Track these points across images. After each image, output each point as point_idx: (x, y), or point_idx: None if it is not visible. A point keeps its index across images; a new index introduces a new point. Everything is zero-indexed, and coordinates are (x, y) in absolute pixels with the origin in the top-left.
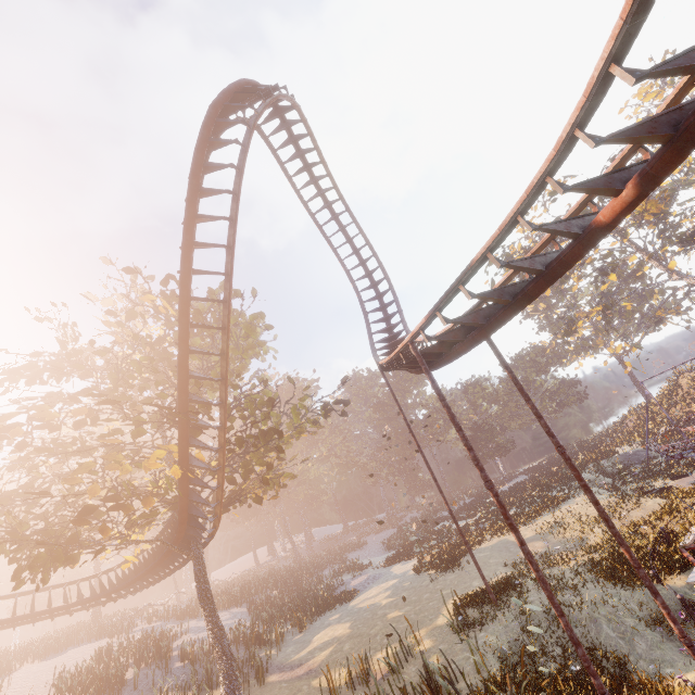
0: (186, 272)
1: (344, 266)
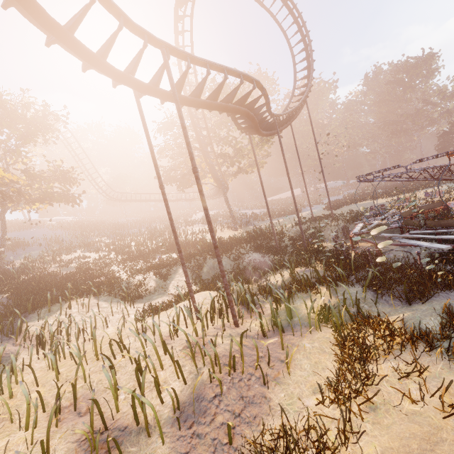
0: None
1: (286, 37)
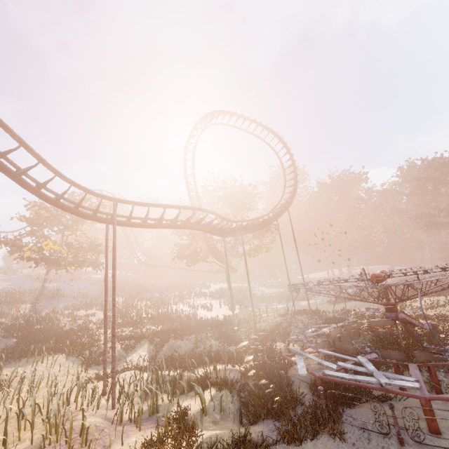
0: (190, 200)
1: (278, 156)
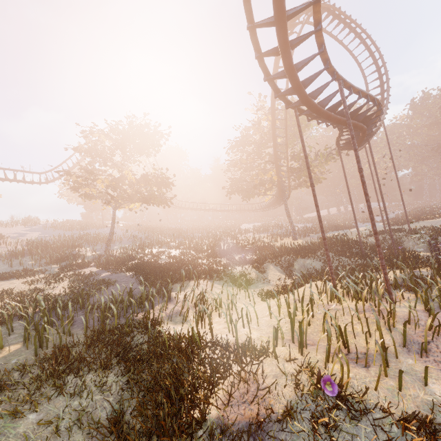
0: (273, 120)
1: (360, 68)
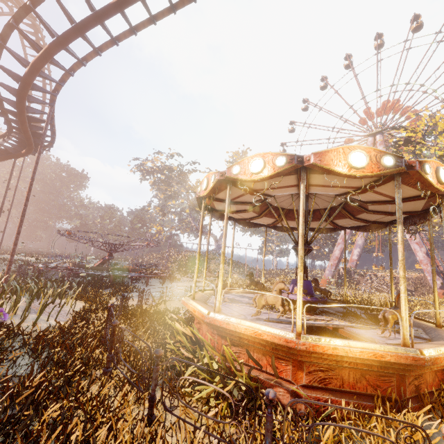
0: None
1: None
